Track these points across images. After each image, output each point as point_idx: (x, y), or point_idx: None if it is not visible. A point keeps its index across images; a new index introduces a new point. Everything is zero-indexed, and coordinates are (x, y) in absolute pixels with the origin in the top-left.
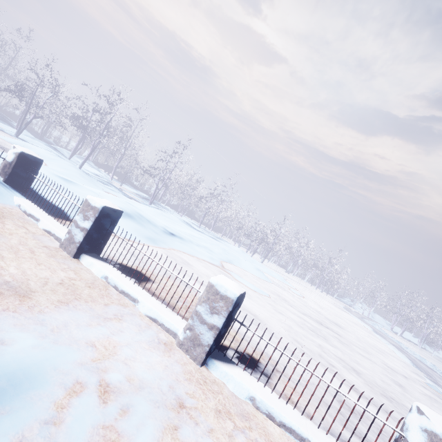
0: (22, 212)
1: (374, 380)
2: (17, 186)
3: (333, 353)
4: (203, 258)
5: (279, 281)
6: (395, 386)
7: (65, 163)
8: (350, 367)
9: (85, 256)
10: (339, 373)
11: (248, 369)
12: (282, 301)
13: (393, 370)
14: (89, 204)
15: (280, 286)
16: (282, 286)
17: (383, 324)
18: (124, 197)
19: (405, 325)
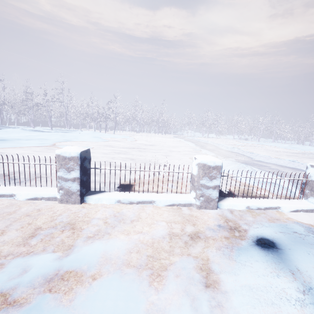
0: None
1: (147, 159)
2: None
3: (124, 157)
4: (29, 146)
5: (120, 139)
6: (163, 157)
7: None
8: (132, 159)
9: None
10: (113, 164)
11: (1, 184)
12: (112, 148)
13: (173, 151)
14: None
15: (119, 141)
16: (121, 140)
17: (200, 136)
18: None
19: (208, 131)
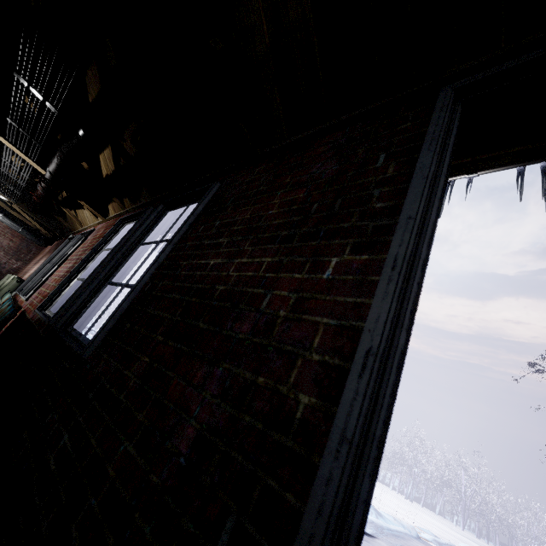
0: None
1: None
2: None
3: None
4: None
5: None
6: None
7: None
8: None
9: None
10: None
11: None
12: None
13: None
14: None
15: None
16: None
17: None
18: None
19: None
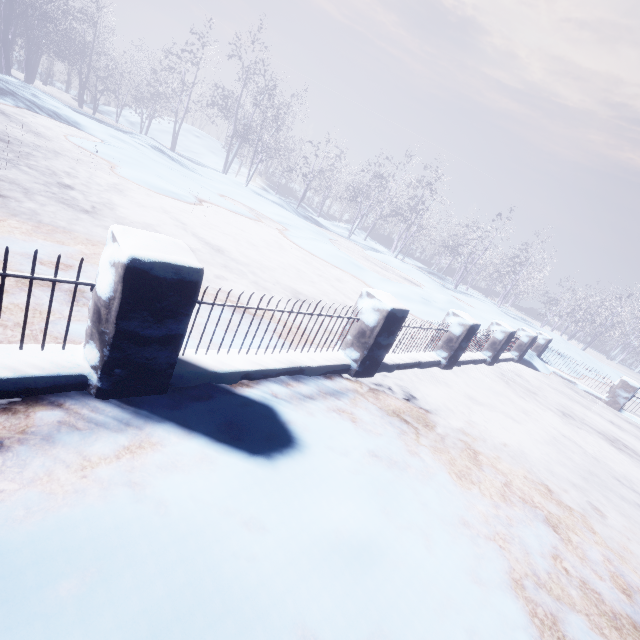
0: (559, 376)
1: None
2: (539, 356)
3: None
4: (595, 378)
5: None
6: None
7: (418, 272)
8: None
9: (624, 411)
10: None
11: None
12: None
13: None
14: (628, 384)
15: None
16: None
17: None
18: (454, 293)
19: None
